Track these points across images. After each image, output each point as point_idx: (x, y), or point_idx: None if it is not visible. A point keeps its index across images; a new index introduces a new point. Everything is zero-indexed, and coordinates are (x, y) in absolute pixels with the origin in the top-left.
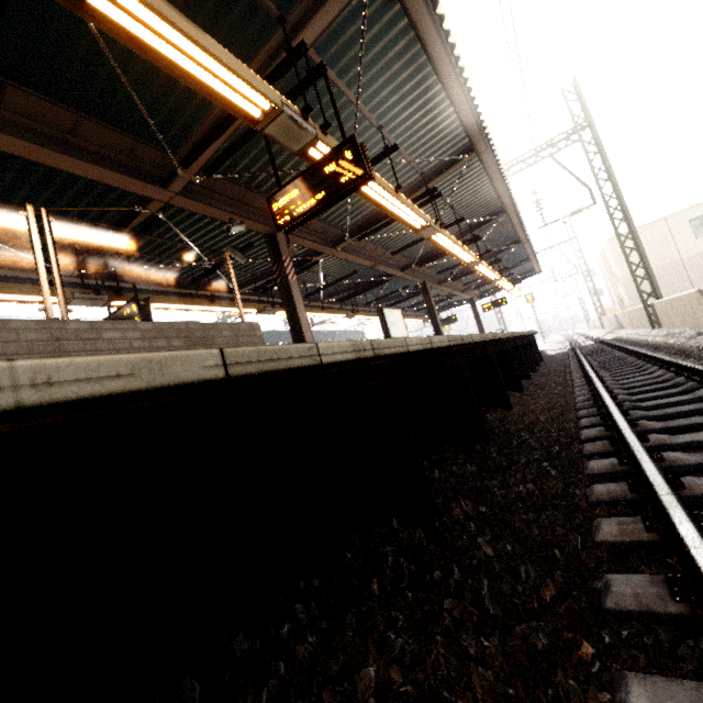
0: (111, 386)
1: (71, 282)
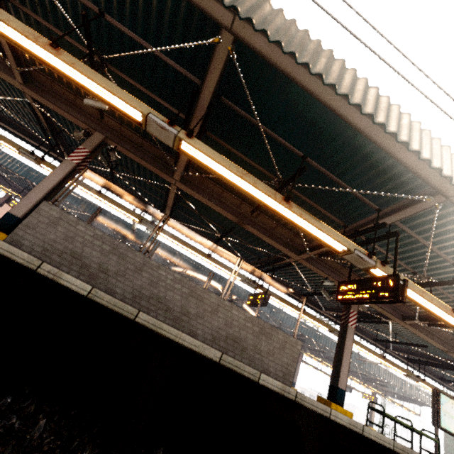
0: (193, 347)
1: (251, 271)
